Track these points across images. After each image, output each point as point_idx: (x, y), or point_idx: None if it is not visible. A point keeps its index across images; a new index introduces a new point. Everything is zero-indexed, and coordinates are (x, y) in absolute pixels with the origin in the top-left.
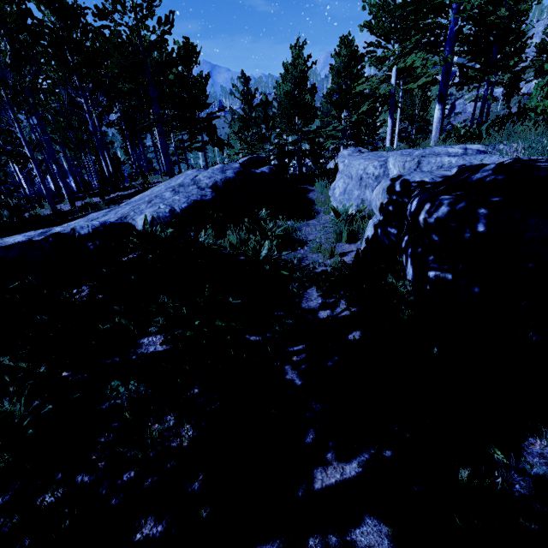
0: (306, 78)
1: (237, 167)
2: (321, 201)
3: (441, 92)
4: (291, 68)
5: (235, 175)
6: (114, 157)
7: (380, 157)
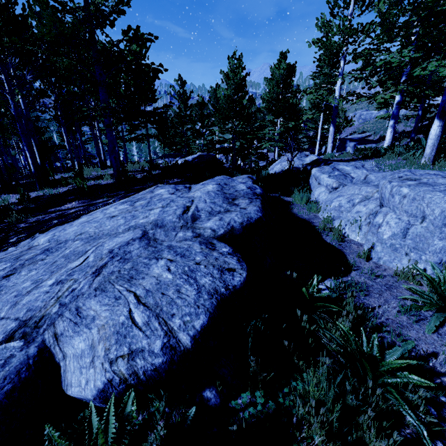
0: (246, 85)
1: (248, 191)
2: (325, 226)
3: (444, 107)
4: (232, 75)
5: (262, 213)
6: (48, 140)
7: None
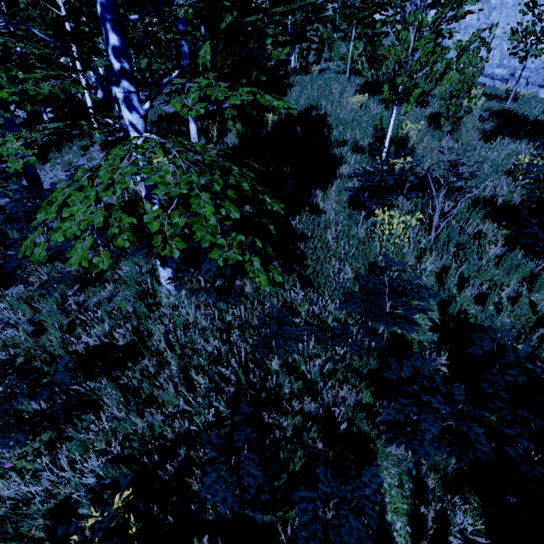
0: None
1: None
2: None
3: None
4: None
5: None
6: None
7: None
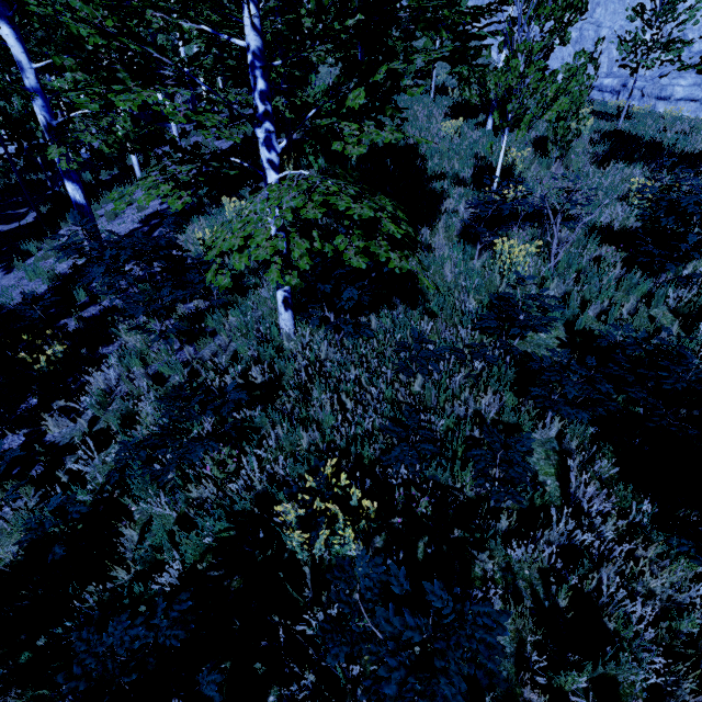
0: None
1: None
2: None
3: None
4: None
5: None
6: None
7: (15, 143)
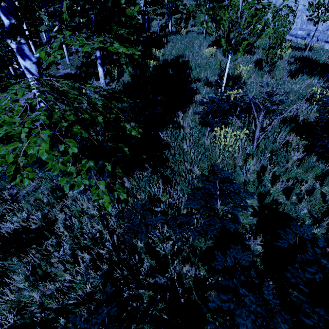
0: None
1: None
2: None
3: None
4: None
5: None
6: None
7: None
